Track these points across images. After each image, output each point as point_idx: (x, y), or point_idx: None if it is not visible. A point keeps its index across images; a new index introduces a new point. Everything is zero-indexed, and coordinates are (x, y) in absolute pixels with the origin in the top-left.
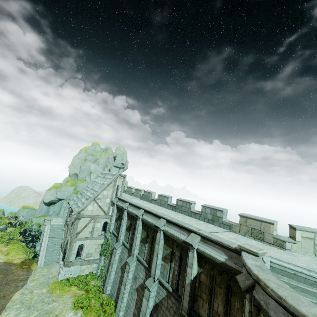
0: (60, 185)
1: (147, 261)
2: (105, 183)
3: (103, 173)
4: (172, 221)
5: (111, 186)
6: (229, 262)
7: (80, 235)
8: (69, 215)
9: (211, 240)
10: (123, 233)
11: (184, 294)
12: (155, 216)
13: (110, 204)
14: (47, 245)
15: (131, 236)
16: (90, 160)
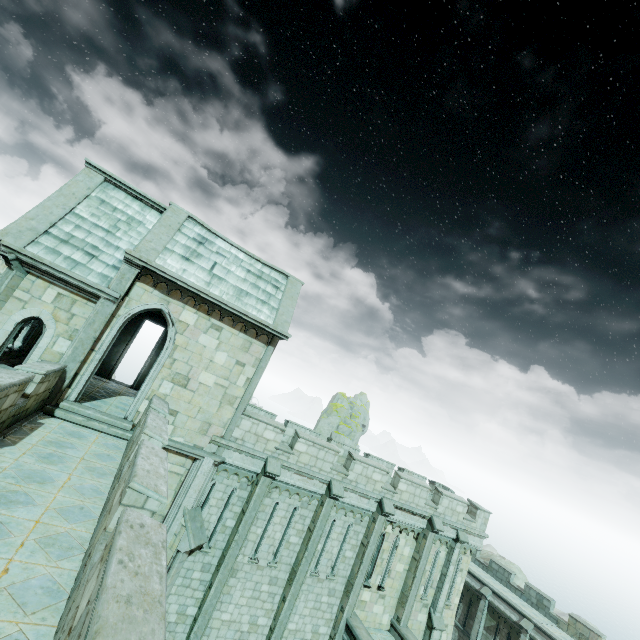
0: None
1: (461, 623)
2: None
3: None
4: (501, 595)
5: None
6: None
7: None
8: None
9: (545, 633)
10: None
11: None
12: (477, 579)
13: None
14: None
15: None
16: (345, 432)
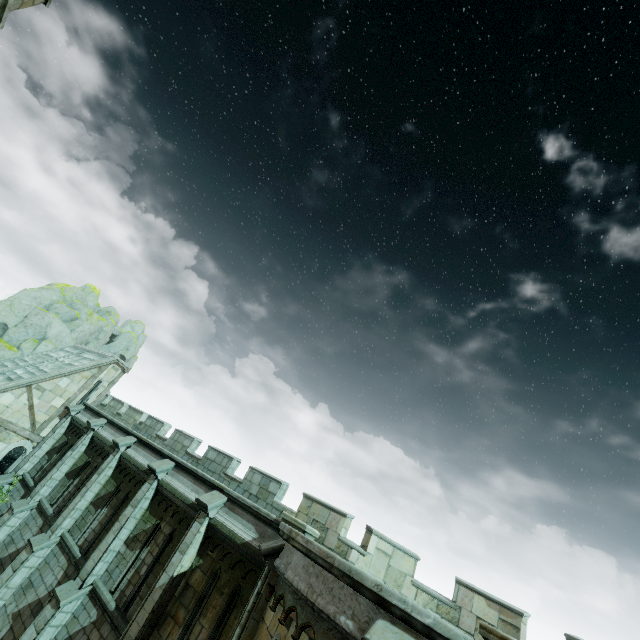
0: None
1: (84, 547)
2: (76, 363)
3: (79, 348)
4: (188, 465)
5: (85, 377)
6: (256, 543)
7: None
8: None
9: (244, 506)
10: (53, 480)
11: (142, 608)
12: (157, 453)
13: (57, 412)
14: None
15: (72, 490)
16: (61, 314)
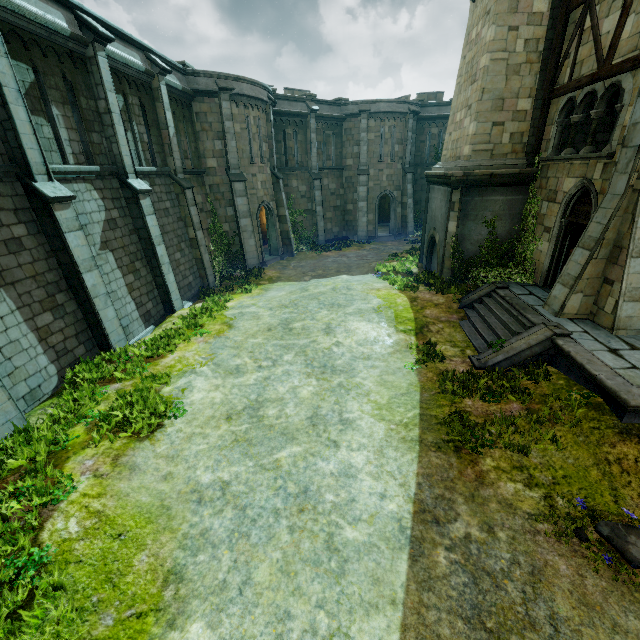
0: None
1: (84, 161)
2: None
3: None
4: (111, 23)
5: None
6: (183, 86)
7: None
8: None
9: (166, 62)
10: None
11: (174, 152)
12: None
13: None
14: None
15: None
16: None
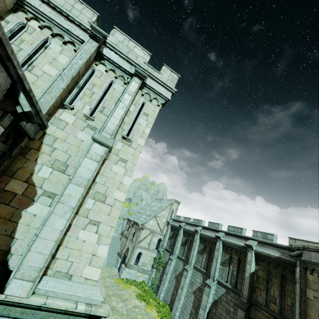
0: None
1: (204, 268)
2: (163, 205)
3: (158, 199)
4: (231, 232)
5: (168, 209)
6: (282, 256)
7: (141, 244)
8: (127, 229)
9: (267, 243)
10: (178, 247)
11: (244, 285)
12: (214, 230)
13: (165, 224)
14: (108, 250)
15: (187, 250)
16: (143, 189)
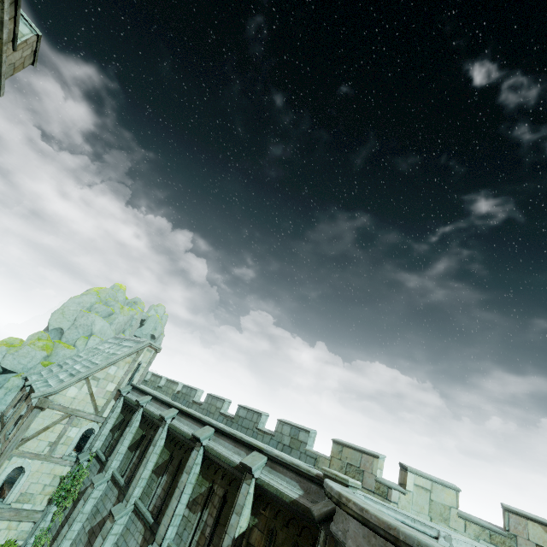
0: (18, 344)
1: (154, 513)
2: (118, 352)
3: (119, 338)
4: (226, 430)
5: (128, 362)
6: (303, 500)
7: (28, 446)
8: (15, 403)
9: (283, 464)
10: (120, 454)
11: None
12: (197, 421)
13: (112, 395)
14: None
15: (136, 461)
16: (100, 312)
